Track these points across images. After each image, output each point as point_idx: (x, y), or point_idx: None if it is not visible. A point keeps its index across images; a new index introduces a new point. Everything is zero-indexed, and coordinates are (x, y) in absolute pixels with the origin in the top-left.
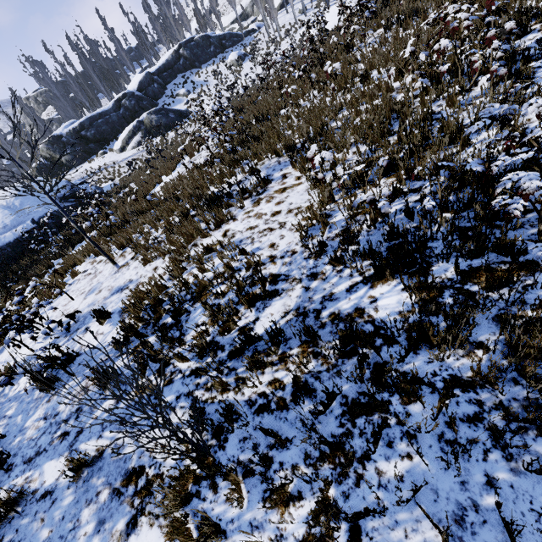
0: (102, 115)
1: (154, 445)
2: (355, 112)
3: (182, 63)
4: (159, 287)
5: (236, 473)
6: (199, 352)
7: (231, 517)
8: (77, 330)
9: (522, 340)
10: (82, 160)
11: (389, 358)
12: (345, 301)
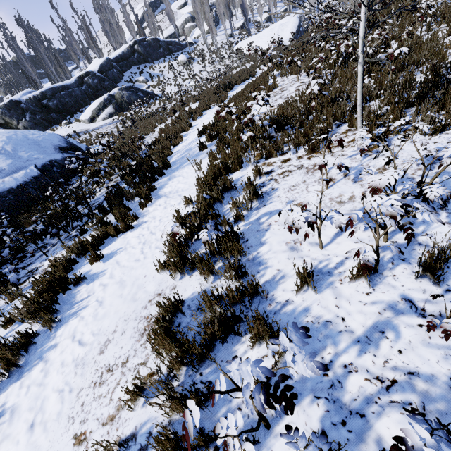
0: (64, 88)
1: None
2: None
3: (136, 57)
4: None
5: None
6: None
7: None
8: (448, 201)
9: None
10: (43, 128)
11: None
12: None
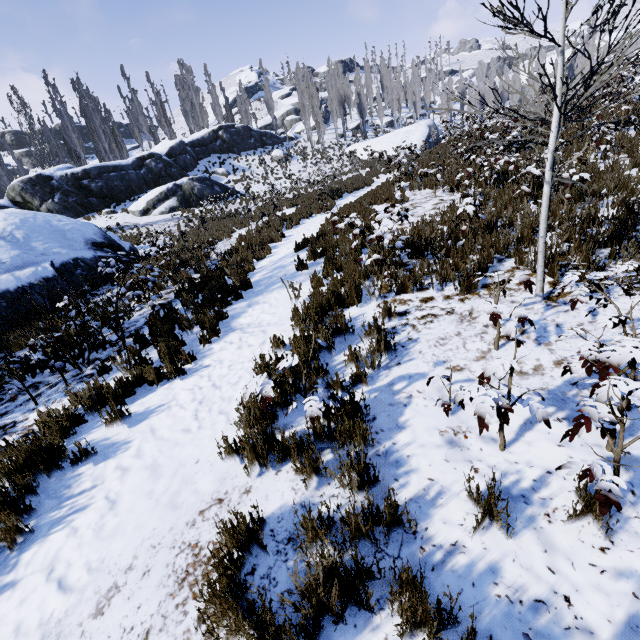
0: (116, 168)
1: None
2: None
3: (219, 144)
4: None
5: None
6: None
7: None
8: None
9: None
10: (74, 214)
11: None
12: None
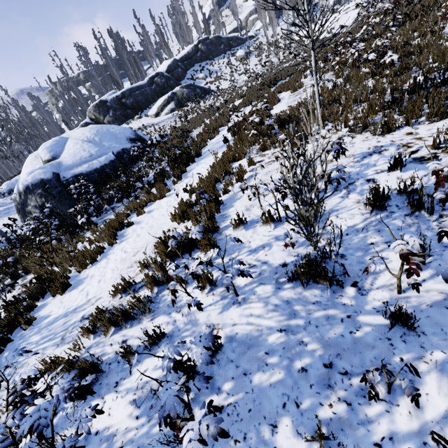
0: (139, 88)
1: None
2: None
3: (199, 55)
4: None
5: None
6: None
7: None
8: (352, 184)
9: None
10: (121, 122)
11: None
12: None
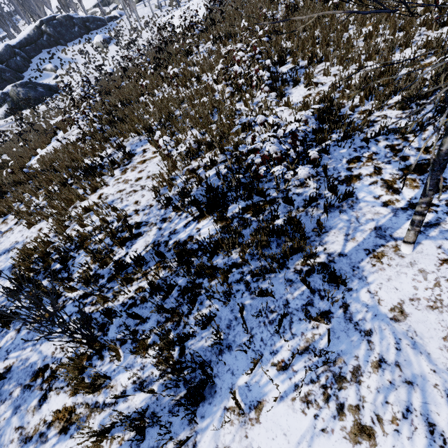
0: None
1: (55, 349)
2: (191, 105)
3: (46, 39)
4: (46, 243)
5: (115, 345)
6: (84, 282)
7: (114, 369)
8: None
9: (258, 238)
10: None
11: (204, 261)
12: (183, 233)
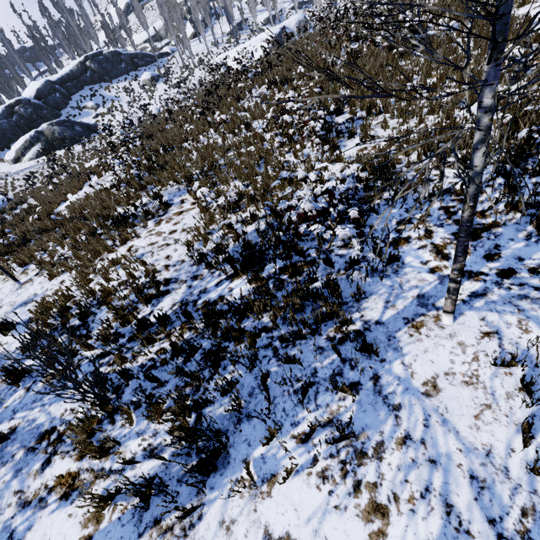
0: None
1: (64, 411)
2: (237, 154)
3: (89, 75)
4: (66, 297)
5: (129, 409)
6: (103, 340)
7: (124, 434)
8: None
9: (291, 300)
10: None
11: (233, 323)
12: (214, 292)
